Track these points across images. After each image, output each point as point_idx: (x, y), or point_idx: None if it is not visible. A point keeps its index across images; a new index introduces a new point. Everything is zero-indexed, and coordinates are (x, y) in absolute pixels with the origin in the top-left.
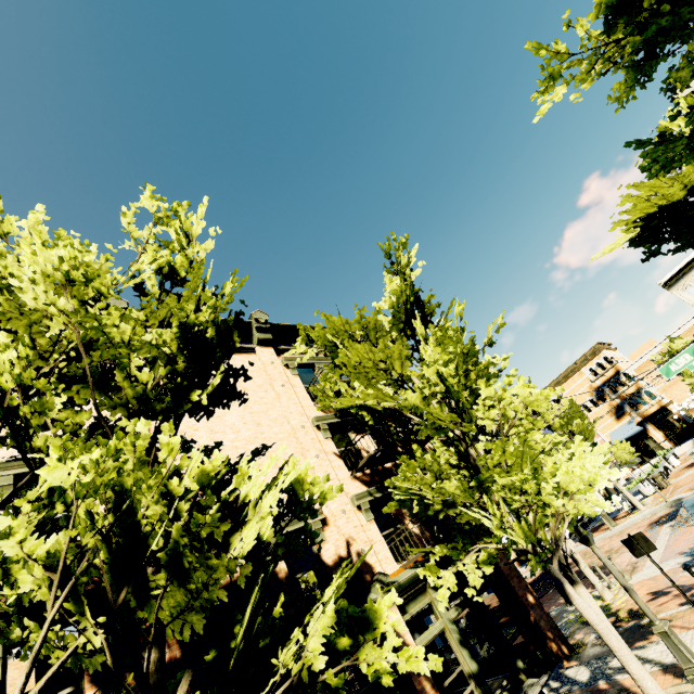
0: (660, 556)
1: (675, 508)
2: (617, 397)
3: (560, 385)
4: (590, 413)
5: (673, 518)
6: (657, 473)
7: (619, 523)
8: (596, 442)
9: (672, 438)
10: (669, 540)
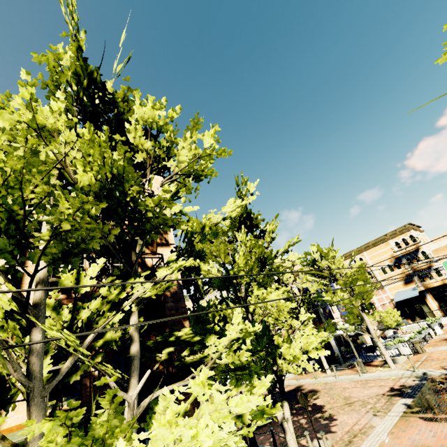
0: (378, 446)
1: (419, 382)
2: (410, 268)
3: (368, 249)
4: (385, 275)
5: (412, 396)
6: (418, 340)
7: (370, 371)
8: (373, 303)
9: (444, 310)
10: (396, 426)
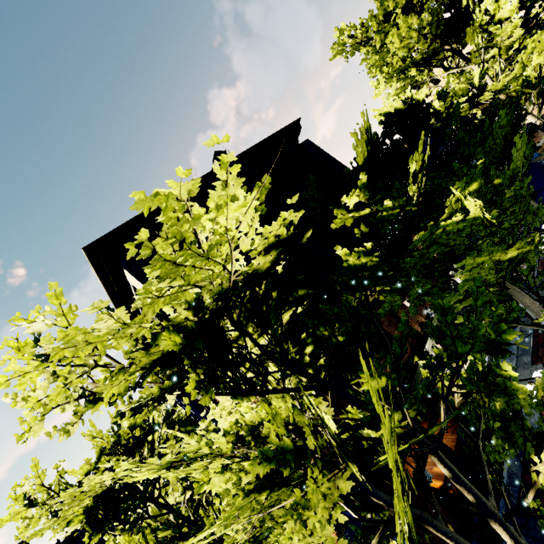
0: None
1: None
2: None
3: None
4: None
5: None
6: None
7: None
8: None
9: None
10: None
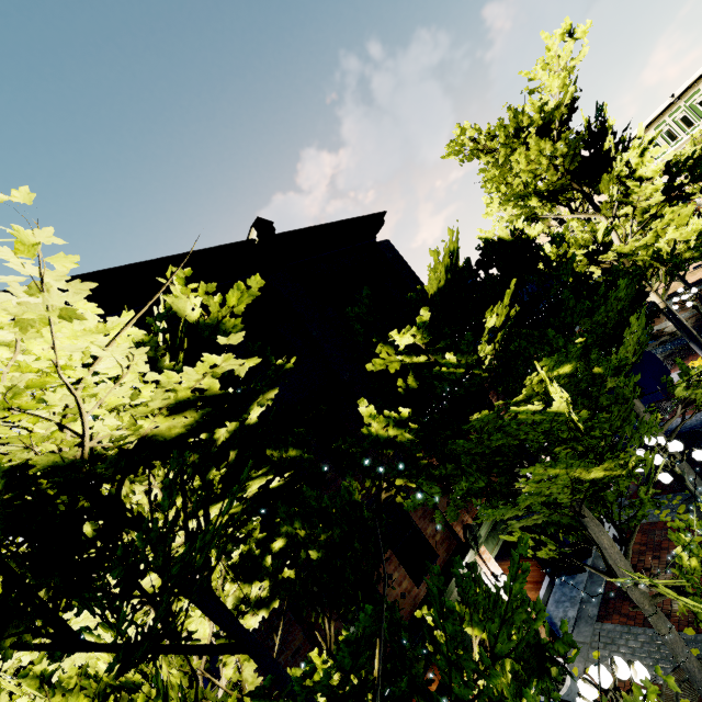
0: None
1: None
2: None
3: None
4: None
5: None
6: None
7: None
8: None
9: None
10: None
